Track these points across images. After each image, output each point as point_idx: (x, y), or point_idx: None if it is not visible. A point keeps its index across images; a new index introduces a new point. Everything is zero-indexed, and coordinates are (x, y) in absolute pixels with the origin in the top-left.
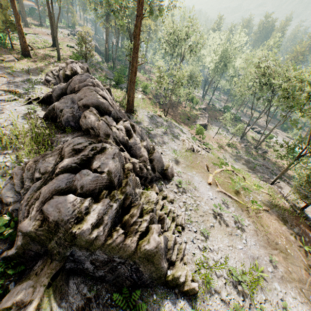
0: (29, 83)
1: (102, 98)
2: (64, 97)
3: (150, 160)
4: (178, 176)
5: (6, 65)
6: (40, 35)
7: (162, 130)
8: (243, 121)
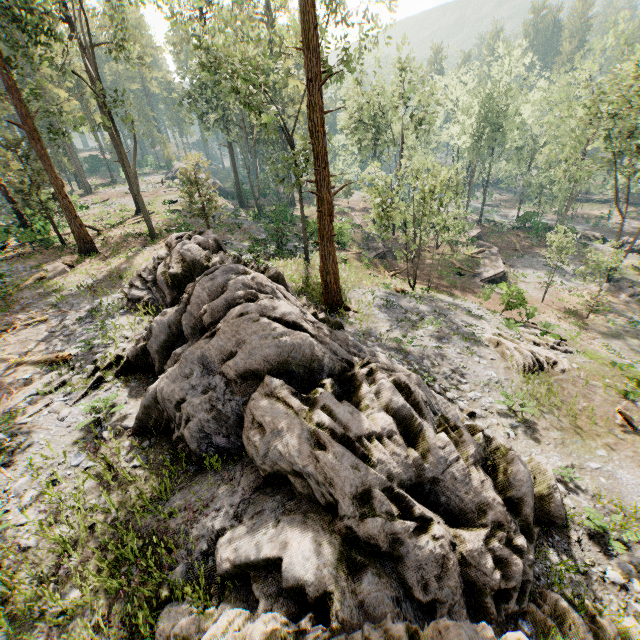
0: (95, 319)
1: (289, 332)
2: (180, 350)
3: (508, 502)
4: (570, 489)
5: (48, 289)
6: (112, 201)
7: (429, 331)
8: (584, 235)
